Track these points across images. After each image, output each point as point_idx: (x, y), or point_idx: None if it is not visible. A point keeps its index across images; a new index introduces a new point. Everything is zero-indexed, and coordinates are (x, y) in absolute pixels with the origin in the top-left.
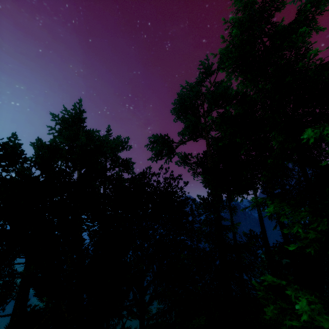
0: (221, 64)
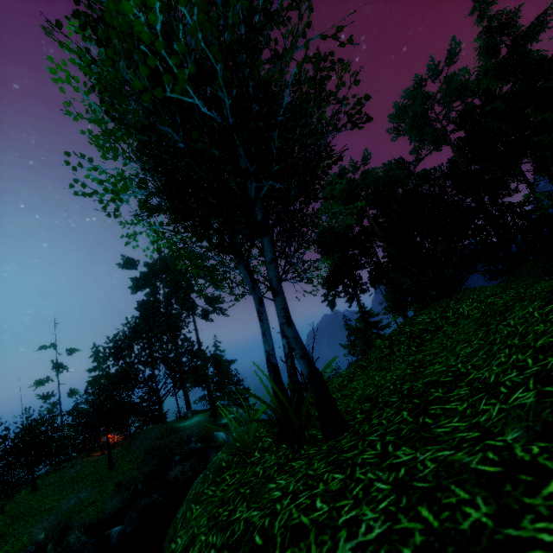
0: (451, 58)
